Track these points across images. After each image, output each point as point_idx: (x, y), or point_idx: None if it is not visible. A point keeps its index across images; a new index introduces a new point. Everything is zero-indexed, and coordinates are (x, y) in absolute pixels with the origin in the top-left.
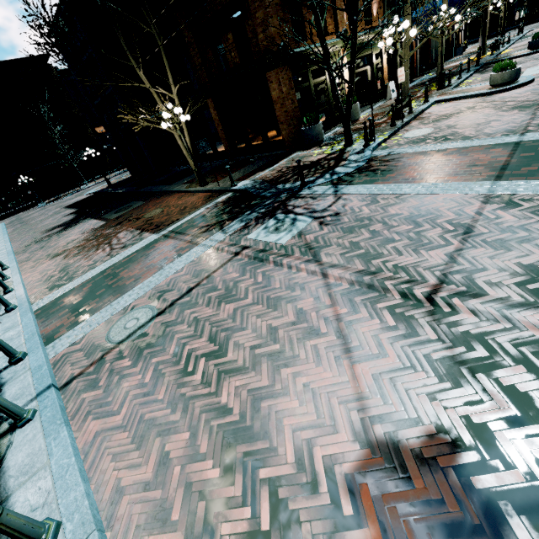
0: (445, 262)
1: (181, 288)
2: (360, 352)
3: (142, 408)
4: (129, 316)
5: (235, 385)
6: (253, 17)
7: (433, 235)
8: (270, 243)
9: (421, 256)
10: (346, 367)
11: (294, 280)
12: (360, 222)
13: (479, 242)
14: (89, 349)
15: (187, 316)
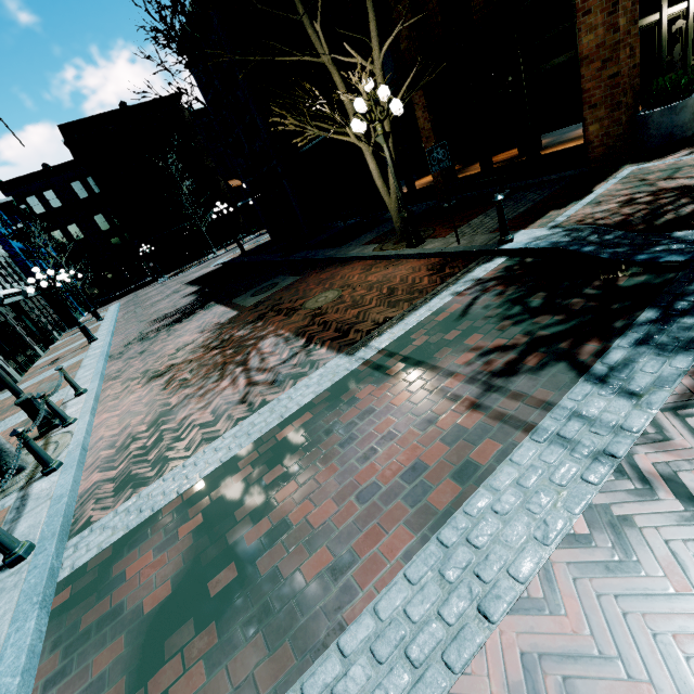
0: None
1: None
2: None
3: None
4: None
5: None
6: None
7: None
8: None
9: None
10: None
11: None
12: None
13: None
14: None
15: None
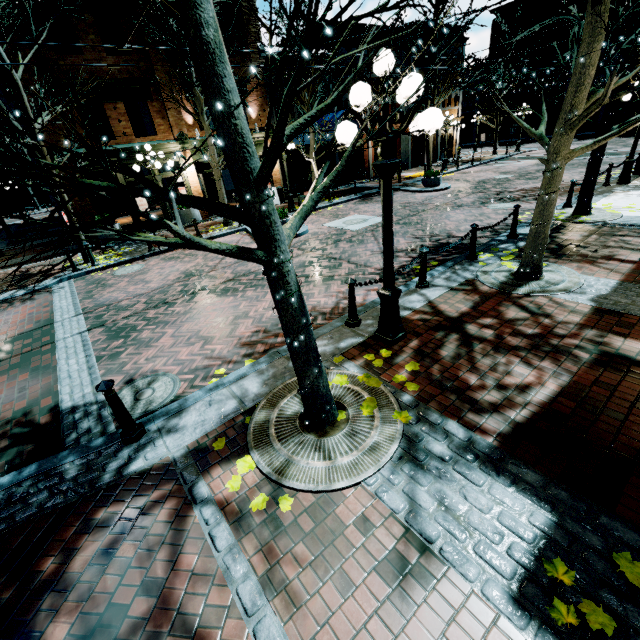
0: None
1: None
2: None
3: None
4: None
5: None
6: None
7: None
8: None
9: None
10: None
11: None
12: None
13: None
14: None
15: None
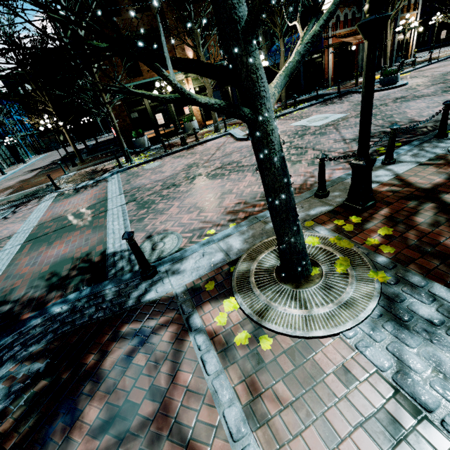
0: None
1: None
2: None
3: None
4: None
5: None
6: None
7: None
8: None
9: None
10: None
11: None
12: None
13: None
14: None
15: None
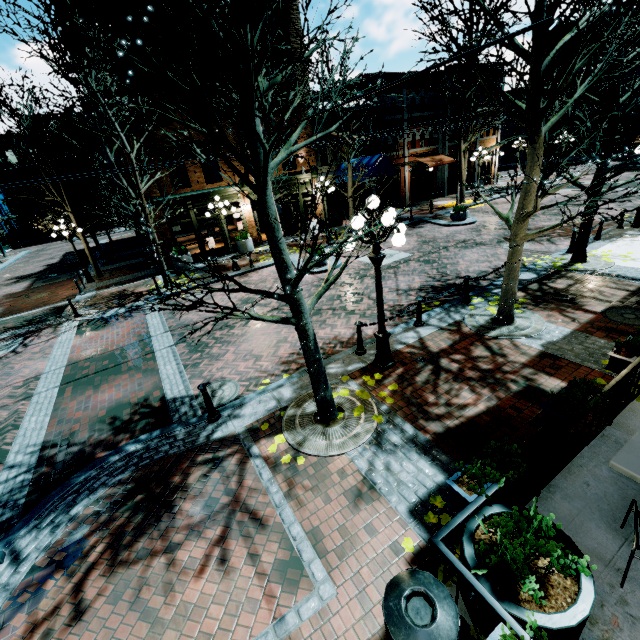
0: None
1: None
2: None
3: None
4: None
5: None
6: None
7: None
8: None
9: None
10: None
11: None
12: (1, 365)
13: None
14: None
15: None
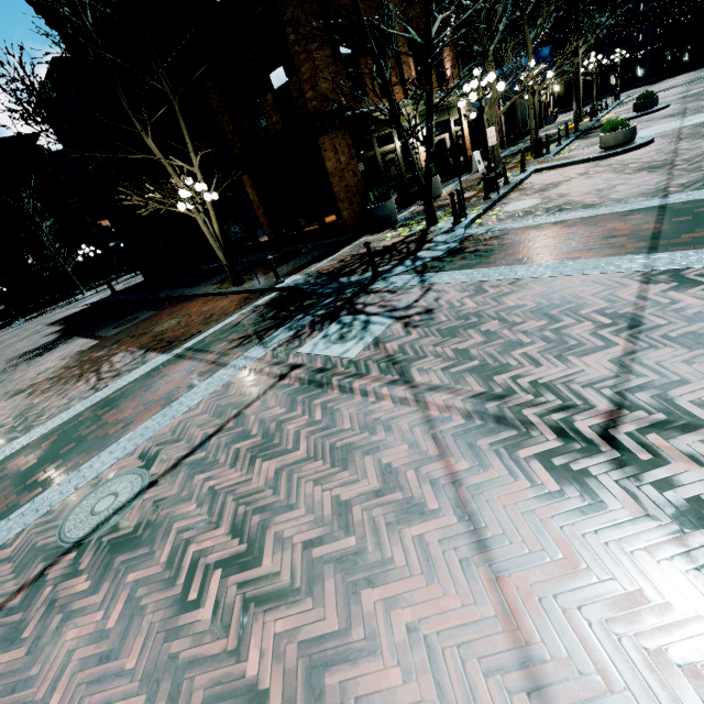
0: (615, 373)
1: (193, 436)
2: (507, 548)
3: (91, 694)
4: (103, 489)
5: (274, 631)
6: (299, 72)
7: (581, 332)
8: (333, 358)
9: (572, 365)
10: (485, 583)
11: (373, 414)
12: (464, 321)
13: (659, 338)
14: (24, 558)
15: (198, 485)
